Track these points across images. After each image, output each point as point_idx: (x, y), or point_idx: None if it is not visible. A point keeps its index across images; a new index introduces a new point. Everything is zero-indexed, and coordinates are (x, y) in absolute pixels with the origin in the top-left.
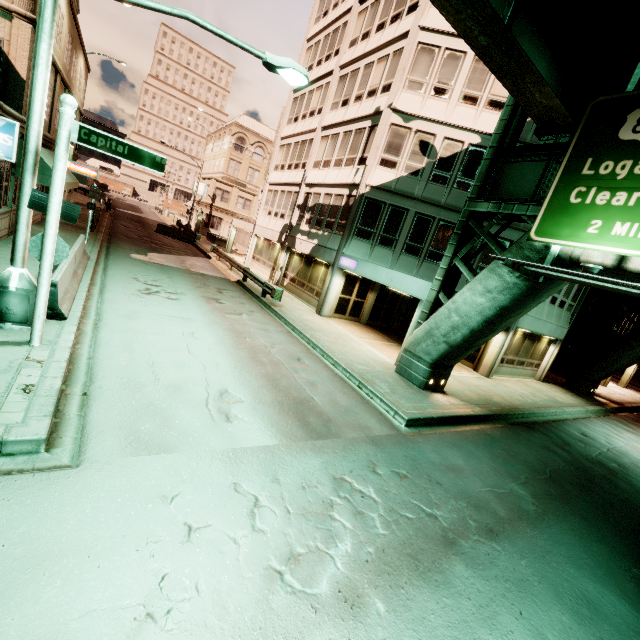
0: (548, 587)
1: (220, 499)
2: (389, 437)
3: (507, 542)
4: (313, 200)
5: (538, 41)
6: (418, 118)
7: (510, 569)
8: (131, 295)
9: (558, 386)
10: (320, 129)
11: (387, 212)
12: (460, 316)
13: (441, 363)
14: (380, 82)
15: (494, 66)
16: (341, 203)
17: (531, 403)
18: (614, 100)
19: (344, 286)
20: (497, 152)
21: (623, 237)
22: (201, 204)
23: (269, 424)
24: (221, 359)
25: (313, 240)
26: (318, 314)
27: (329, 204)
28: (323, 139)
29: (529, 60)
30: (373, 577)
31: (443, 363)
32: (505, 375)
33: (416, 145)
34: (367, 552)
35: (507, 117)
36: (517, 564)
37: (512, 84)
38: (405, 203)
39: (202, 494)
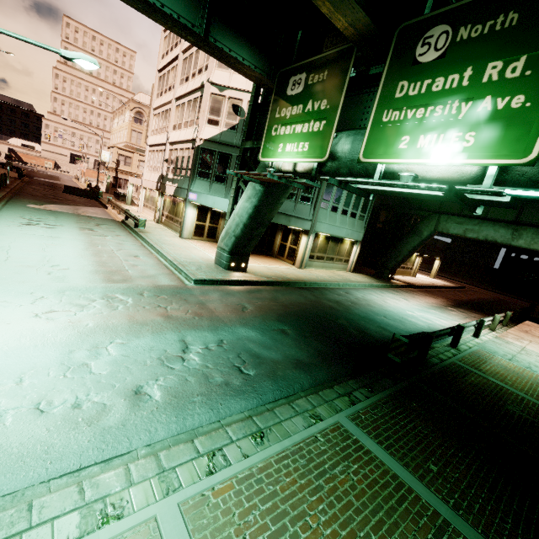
0: (212, 328)
1: (18, 296)
2: (171, 285)
3: (206, 317)
4: (174, 154)
5: (235, 37)
6: (229, 88)
7: (194, 323)
8: (12, 225)
9: (365, 275)
10: (174, 100)
11: (217, 158)
12: (239, 217)
13: (237, 251)
14: (204, 63)
15: (210, 53)
16: (189, 154)
17: (321, 279)
18: (285, 72)
19: (198, 215)
20: (254, 108)
21: (289, 152)
22: (108, 169)
23: (79, 277)
24: (67, 254)
25: (175, 184)
26: (180, 237)
27: (182, 156)
28: (177, 108)
29: (222, 50)
30: (96, 318)
31: (239, 251)
32: (319, 268)
33: (230, 108)
34: (101, 313)
35: (256, 85)
36: (202, 322)
37: (228, 64)
38: (229, 150)
39: (7, 294)
